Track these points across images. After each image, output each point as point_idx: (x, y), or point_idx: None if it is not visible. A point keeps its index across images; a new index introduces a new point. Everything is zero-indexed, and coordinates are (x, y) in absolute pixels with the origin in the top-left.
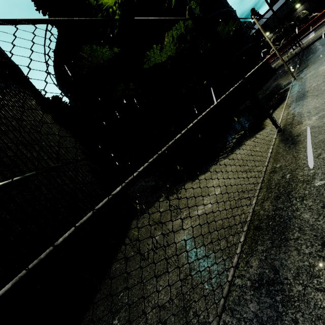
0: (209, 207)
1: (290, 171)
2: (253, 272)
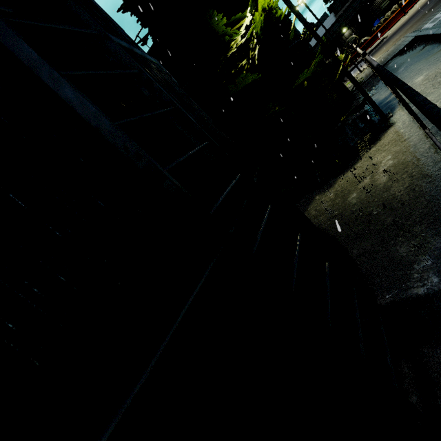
0: (391, 162)
1: None
2: None
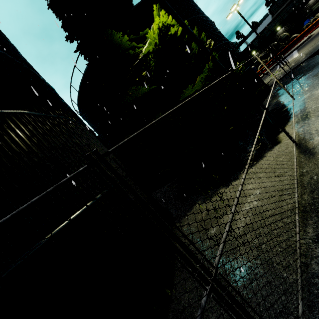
0: (256, 204)
1: (316, 174)
2: (311, 235)
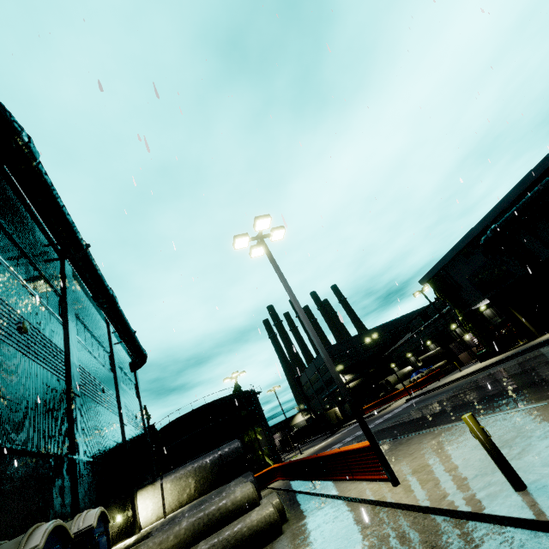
0: None
1: None
2: None
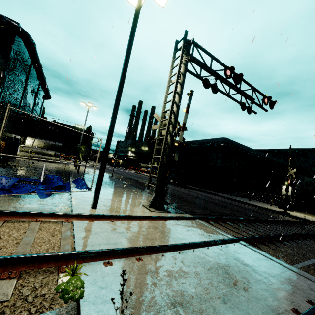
0: None
1: None
2: None
